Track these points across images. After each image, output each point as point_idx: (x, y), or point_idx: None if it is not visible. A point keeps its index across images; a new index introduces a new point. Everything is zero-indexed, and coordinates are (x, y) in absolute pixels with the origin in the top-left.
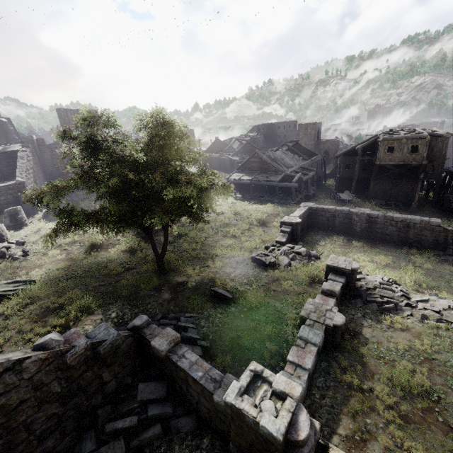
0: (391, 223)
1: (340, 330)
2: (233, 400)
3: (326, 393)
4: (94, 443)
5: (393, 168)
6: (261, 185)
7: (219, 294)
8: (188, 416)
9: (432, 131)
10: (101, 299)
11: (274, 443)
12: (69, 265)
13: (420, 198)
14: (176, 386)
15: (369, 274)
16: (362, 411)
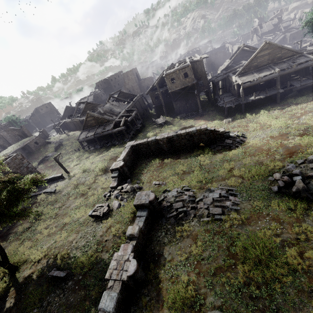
0: (182, 138)
1: (137, 273)
2: None
3: None
4: None
5: (180, 91)
6: (102, 135)
7: (55, 276)
8: None
9: (192, 59)
10: None
11: None
12: None
13: (206, 102)
14: None
15: (170, 190)
16: None
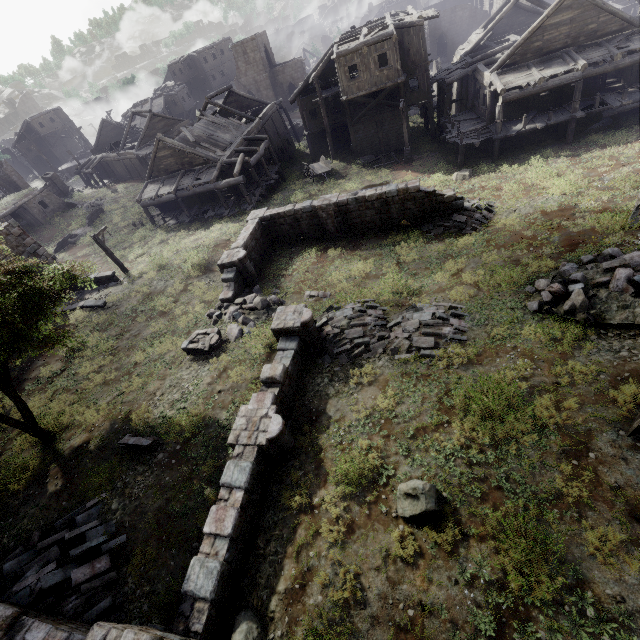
0: (366, 206)
1: (284, 436)
2: None
3: (273, 535)
4: None
5: (368, 101)
6: (193, 194)
7: (131, 445)
8: None
9: (400, 19)
10: None
11: None
12: None
13: (419, 131)
14: None
15: (340, 307)
16: (307, 542)
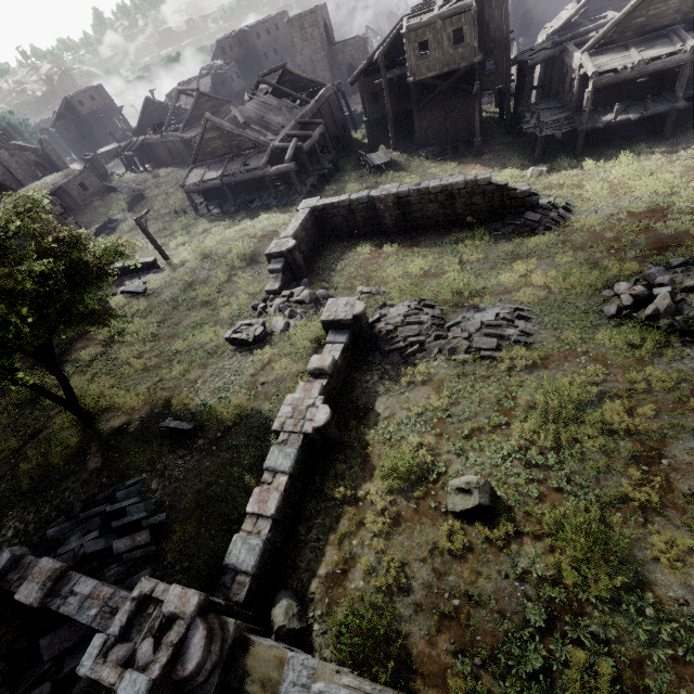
0: (429, 198)
1: (330, 427)
2: (88, 670)
3: (315, 523)
4: None
5: (437, 83)
6: (240, 181)
7: (172, 429)
8: None
9: None
10: None
11: None
12: None
13: (492, 122)
14: None
15: (395, 304)
16: (350, 531)
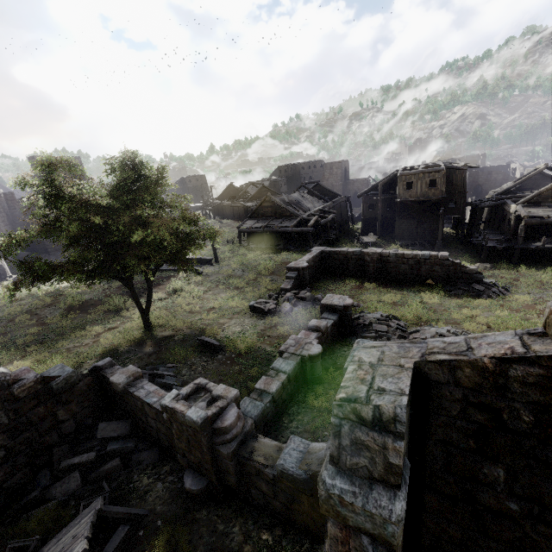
0: (402, 261)
1: (318, 360)
2: (167, 403)
3: (295, 418)
4: (48, 480)
5: (415, 205)
6: (275, 232)
7: (205, 342)
8: (151, 450)
9: (449, 163)
10: (73, 359)
11: (196, 428)
12: (39, 330)
13: (450, 236)
14: (139, 421)
15: (370, 313)
16: (323, 427)
